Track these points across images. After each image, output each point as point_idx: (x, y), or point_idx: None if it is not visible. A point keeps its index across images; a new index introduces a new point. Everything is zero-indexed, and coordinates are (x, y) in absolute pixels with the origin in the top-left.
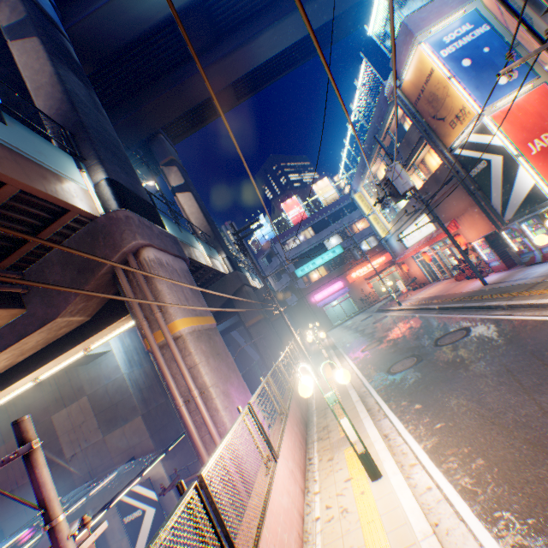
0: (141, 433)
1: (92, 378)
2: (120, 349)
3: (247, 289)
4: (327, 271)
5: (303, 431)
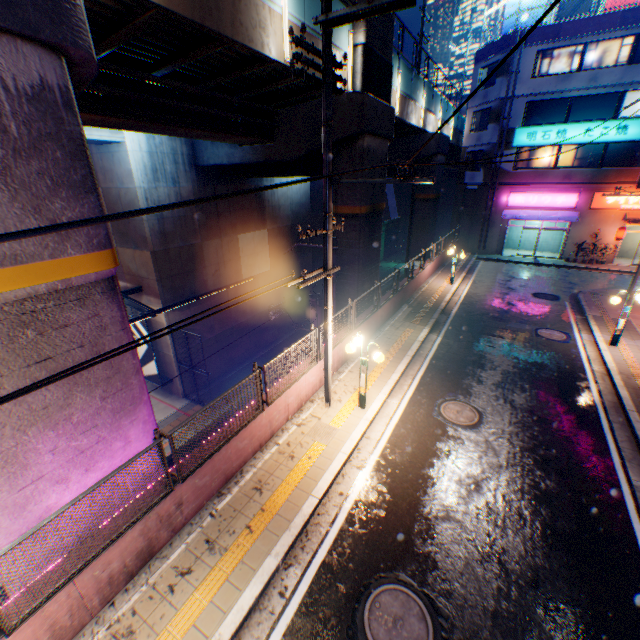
0: (149, 271)
1: (106, 169)
2: (140, 147)
3: (367, 146)
4: (573, 162)
5: (85, 614)
